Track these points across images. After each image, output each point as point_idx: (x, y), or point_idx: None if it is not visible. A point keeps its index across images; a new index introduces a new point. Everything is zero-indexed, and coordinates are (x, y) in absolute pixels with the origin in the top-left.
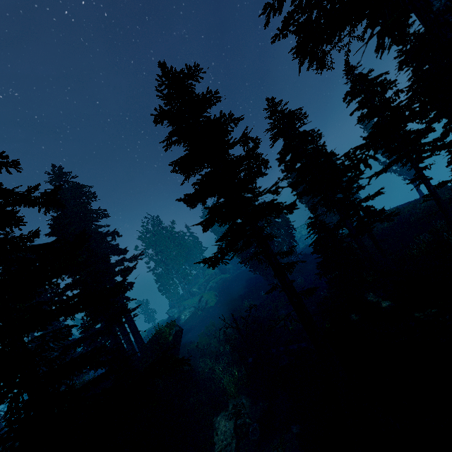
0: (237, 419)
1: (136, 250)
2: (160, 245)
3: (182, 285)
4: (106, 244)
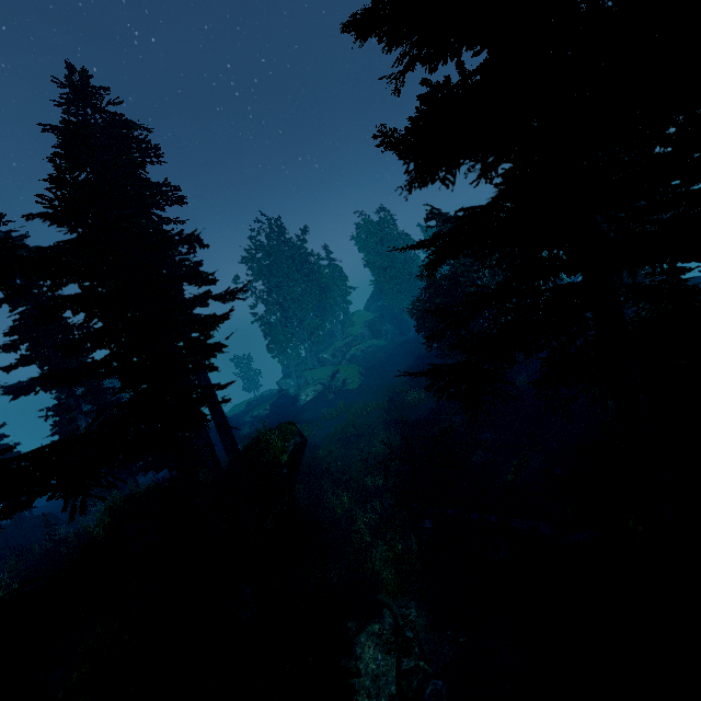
0: (401, 657)
1: (237, 276)
2: (278, 273)
3: (307, 346)
4: (179, 260)
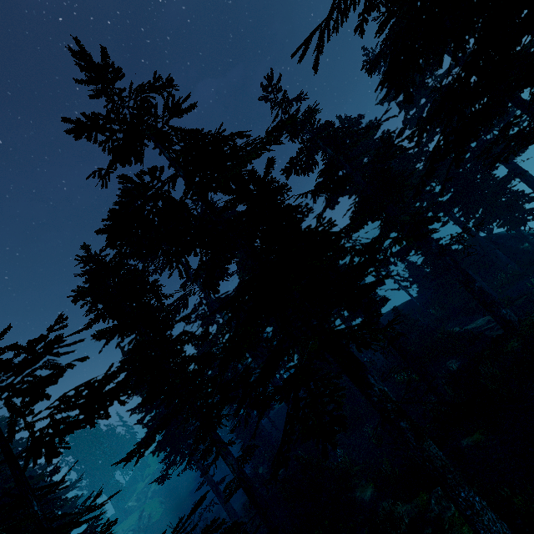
0: None
1: None
2: (82, 451)
3: (114, 503)
4: None
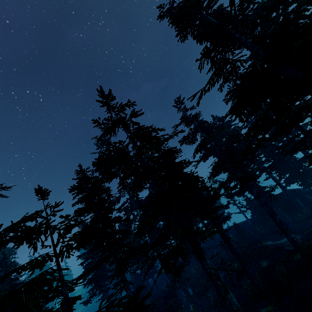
0: None
1: None
2: None
3: None
4: None
